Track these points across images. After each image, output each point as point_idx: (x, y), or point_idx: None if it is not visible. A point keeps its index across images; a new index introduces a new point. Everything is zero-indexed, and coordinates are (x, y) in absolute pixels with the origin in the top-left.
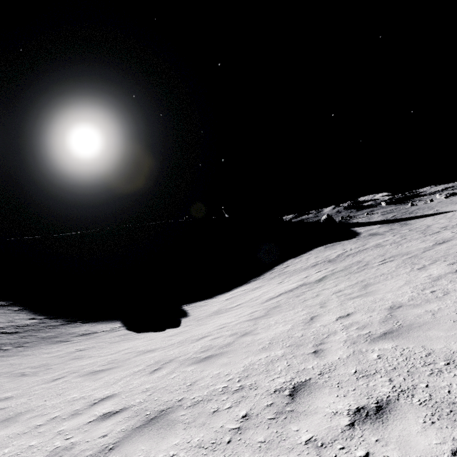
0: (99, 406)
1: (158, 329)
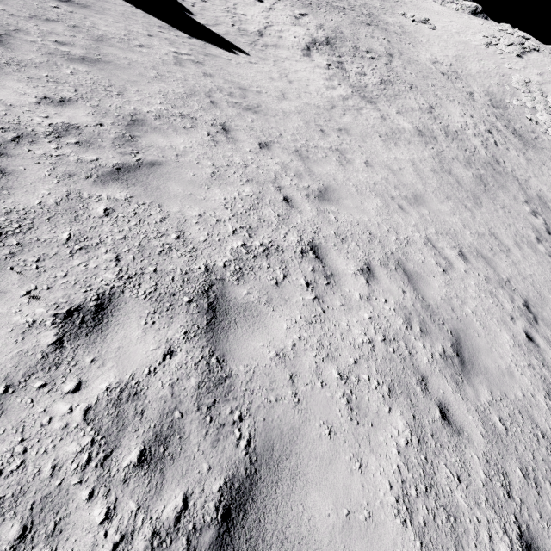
0: (420, 166)
1: (209, 40)
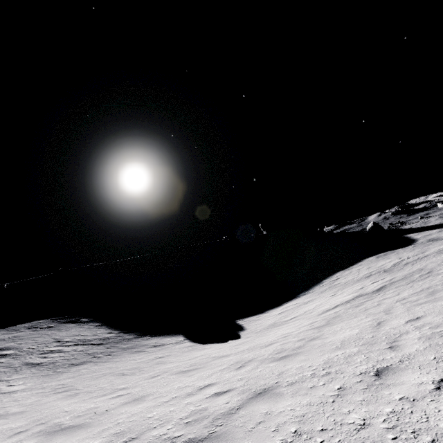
0: (207, 389)
1: (220, 341)
